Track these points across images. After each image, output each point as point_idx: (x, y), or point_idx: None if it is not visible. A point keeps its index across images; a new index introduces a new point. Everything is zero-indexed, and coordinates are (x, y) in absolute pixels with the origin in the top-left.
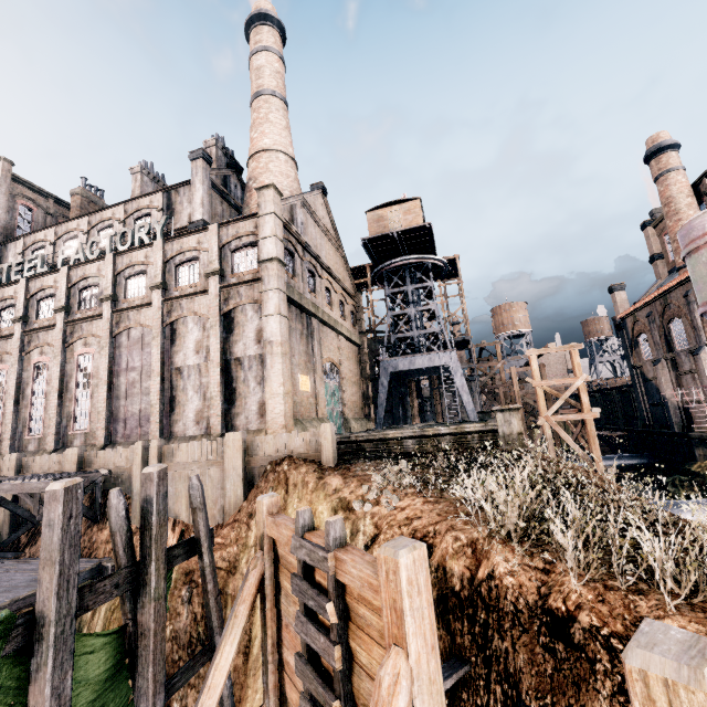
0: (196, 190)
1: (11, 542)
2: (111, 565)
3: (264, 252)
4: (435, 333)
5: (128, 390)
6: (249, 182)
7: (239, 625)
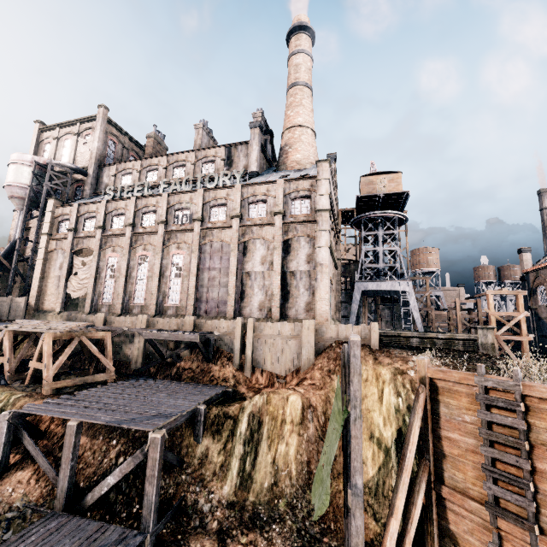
0: (253, 150)
1: (144, 370)
2: (232, 390)
3: (320, 204)
4: (396, 267)
5: (210, 282)
6: (285, 147)
7: (420, 417)
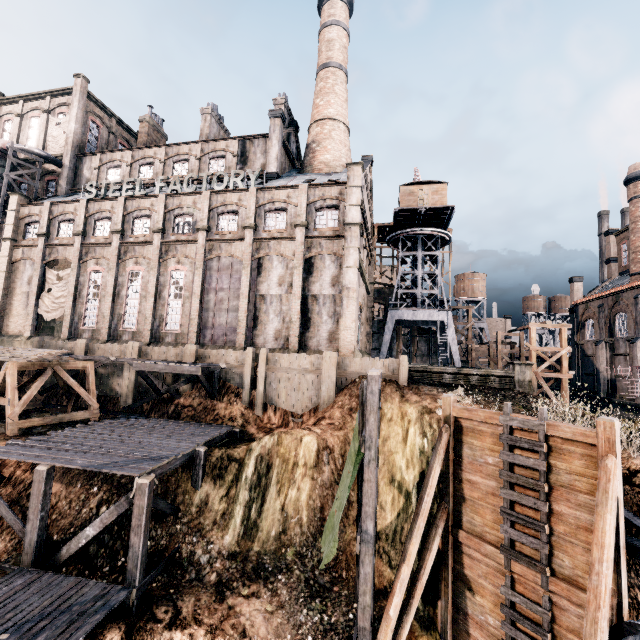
0: (272, 145)
1: (136, 407)
2: (239, 430)
3: (349, 217)
4: (435, 294)
5: (217, 305)
6: (312, 144)
7: (441, 459)
